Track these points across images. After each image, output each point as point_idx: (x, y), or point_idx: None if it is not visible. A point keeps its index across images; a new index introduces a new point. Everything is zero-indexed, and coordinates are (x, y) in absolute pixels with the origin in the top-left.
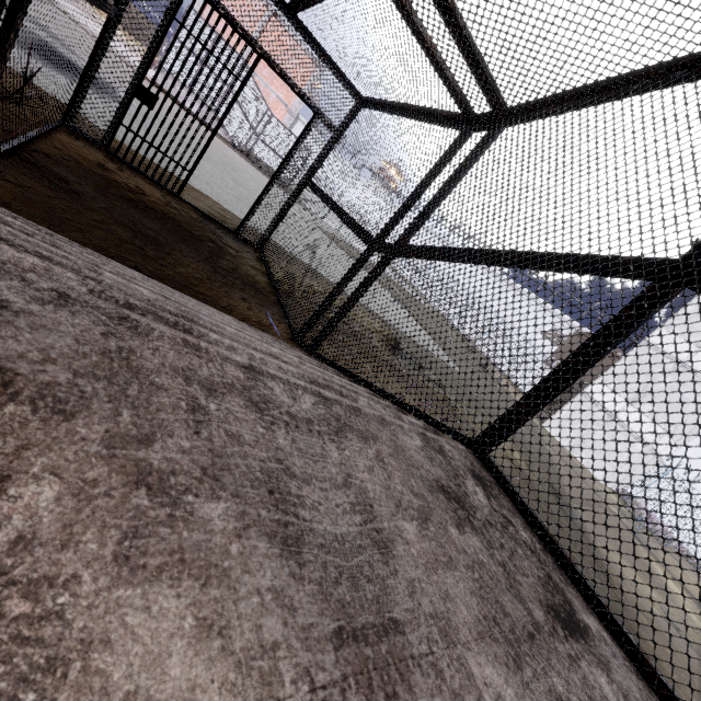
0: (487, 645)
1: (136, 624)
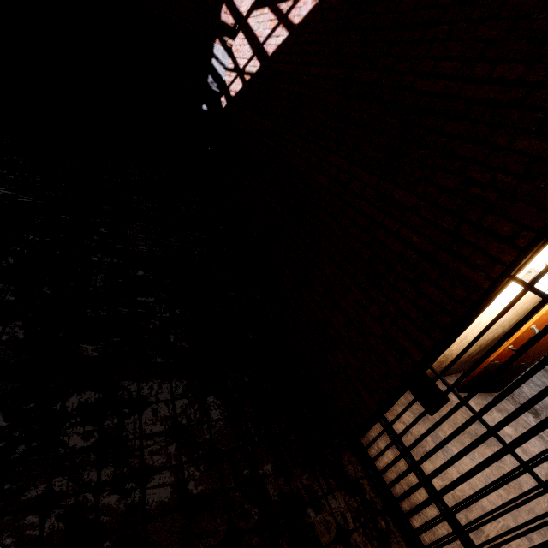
0: None
1: None
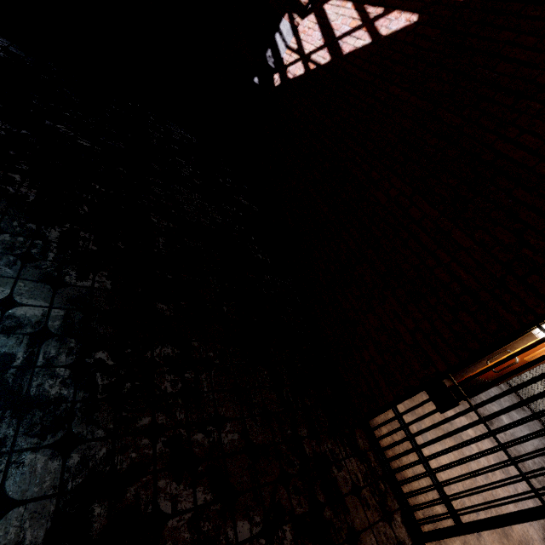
0: (513, 411)
1: (495, 409)
